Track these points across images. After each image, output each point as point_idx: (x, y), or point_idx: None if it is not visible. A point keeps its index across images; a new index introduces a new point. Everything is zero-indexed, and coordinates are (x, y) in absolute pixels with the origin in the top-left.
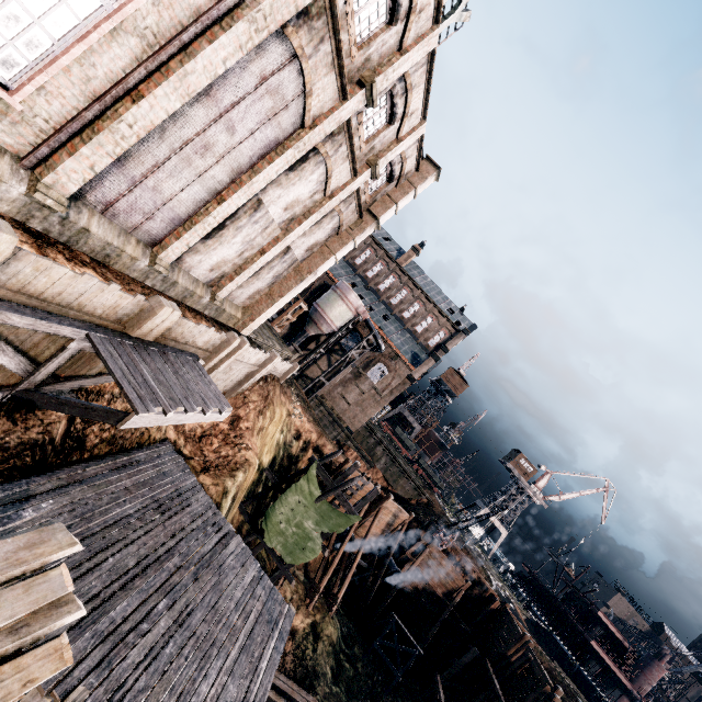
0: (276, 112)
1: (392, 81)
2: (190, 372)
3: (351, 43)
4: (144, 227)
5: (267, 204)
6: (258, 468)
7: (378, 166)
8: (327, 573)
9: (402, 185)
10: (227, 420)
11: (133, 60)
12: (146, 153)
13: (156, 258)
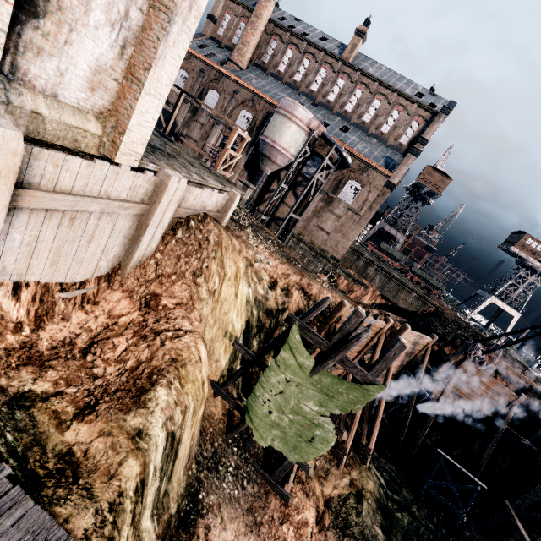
0: None
1: None
2: None
3: None
4: None
5: None
6: (230, 339)
7: None
8: (350, 431)
9: None
10: (136, 302)
11: None
12: None
13: None
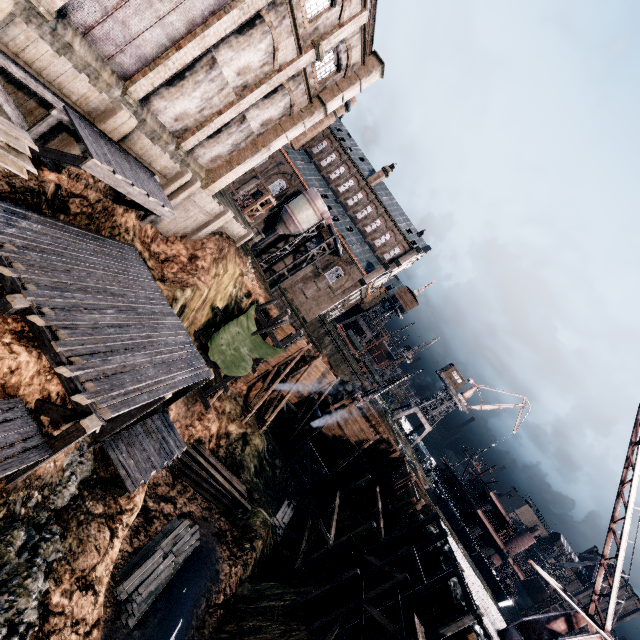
0: None
1: None
2: (144, 175)
3: None
4: (117, 59)
5: (221, 64)
6: (212, 310)
7: (321, 46)
8: (260, 400)
9: (349, 77)
10: (186, 256)
11: None
12: None
13: (127, 90)
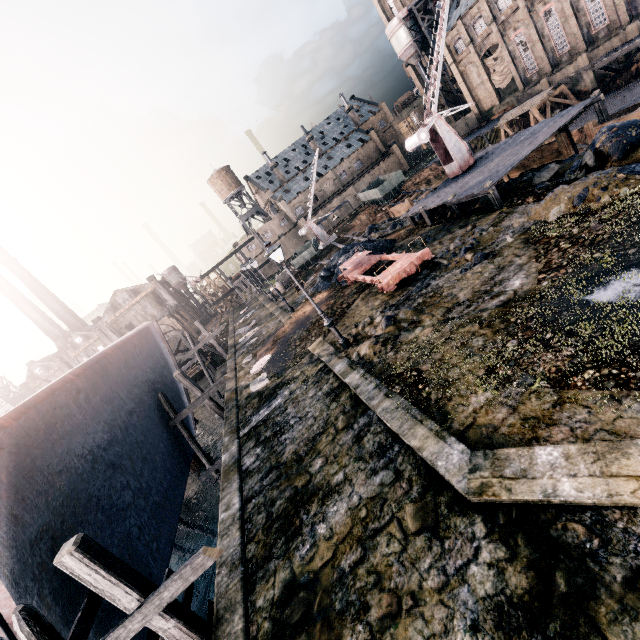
0: None
1: None
2: None
3: None
4: None
5: None
6: None
7: None
8: None
9: None
10: None
11: None
12: None
13: None
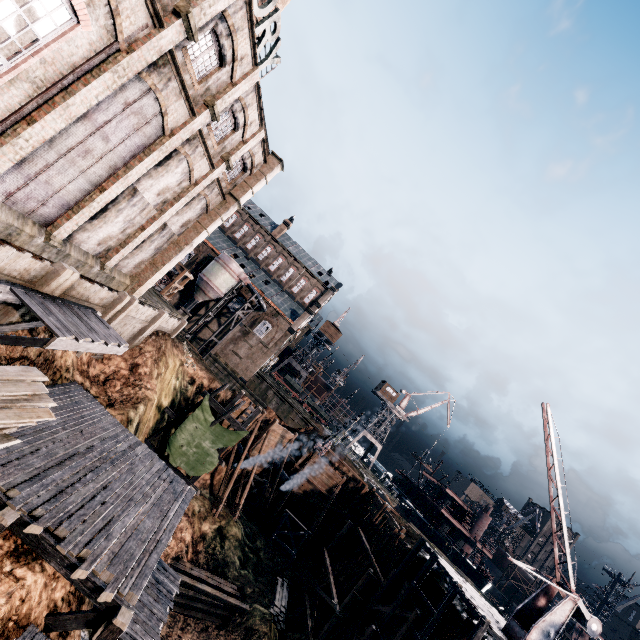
0: (141, 126)
1: (229, 103)
2: (91, 319)
3: (193, 80)
4: (38, 212)
5: (142, 191)
6: (159, 410)
7: (231, 161)
8: (228, 486)
9: (255, 174)
10: (126, 368)
11: (26, 97)
12: (38, 157)
13: (51, 235)
